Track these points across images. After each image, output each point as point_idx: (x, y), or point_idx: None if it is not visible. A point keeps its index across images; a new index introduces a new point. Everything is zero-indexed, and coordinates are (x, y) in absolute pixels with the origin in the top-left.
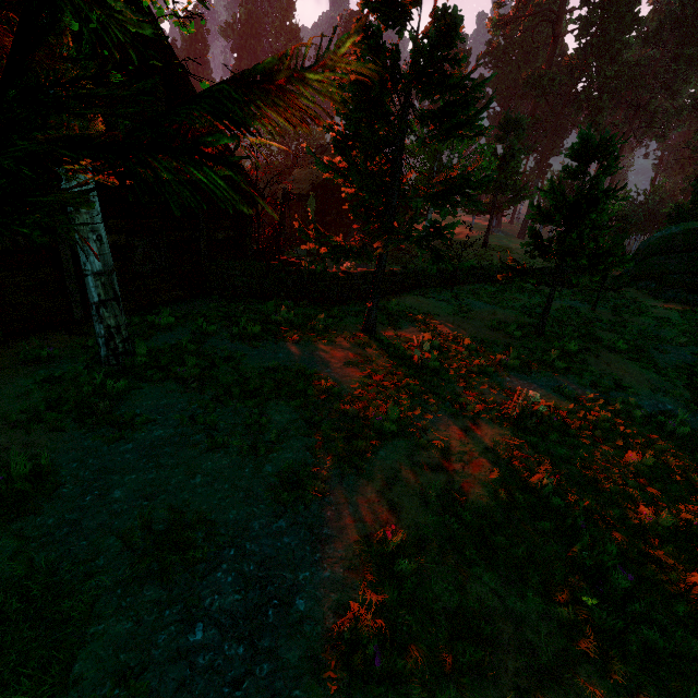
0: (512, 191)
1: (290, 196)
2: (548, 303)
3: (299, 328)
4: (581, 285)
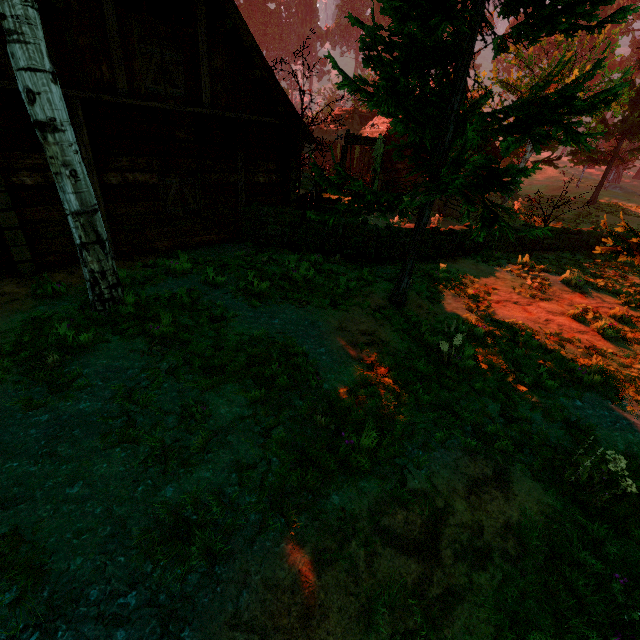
0: None
1: (353, 139)
2: None
3: (314, 289)
4: None
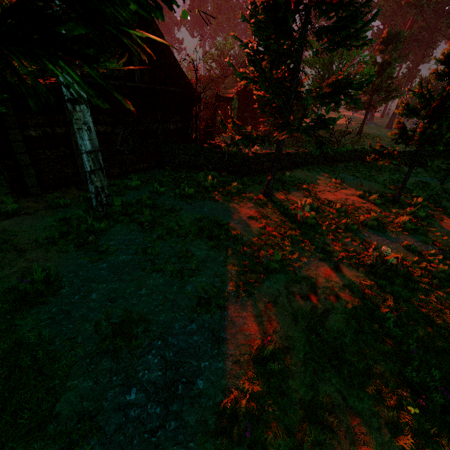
0: (385, 92)
1: (220, 99)
2: (405, 179)
3: (219, 191)
4: (434, 165)
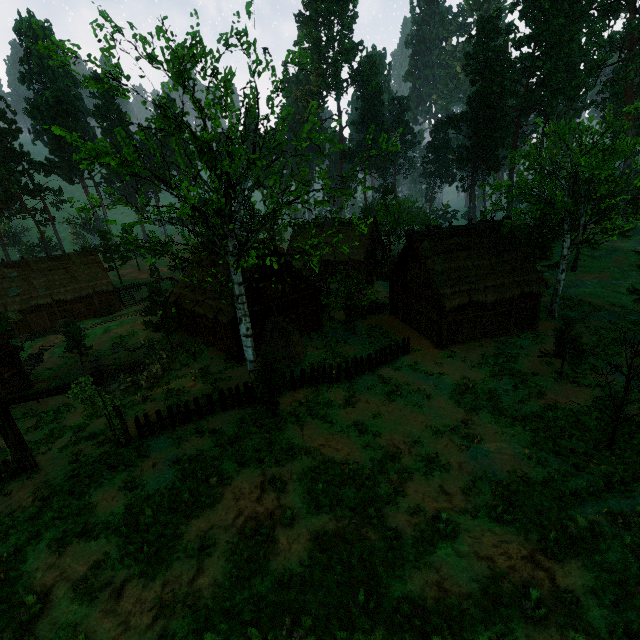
0: None
1: None
2: None
3: None
4: None
